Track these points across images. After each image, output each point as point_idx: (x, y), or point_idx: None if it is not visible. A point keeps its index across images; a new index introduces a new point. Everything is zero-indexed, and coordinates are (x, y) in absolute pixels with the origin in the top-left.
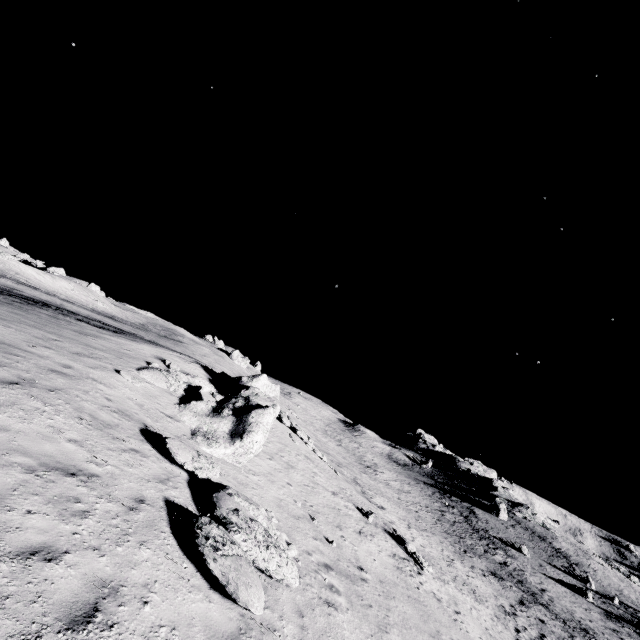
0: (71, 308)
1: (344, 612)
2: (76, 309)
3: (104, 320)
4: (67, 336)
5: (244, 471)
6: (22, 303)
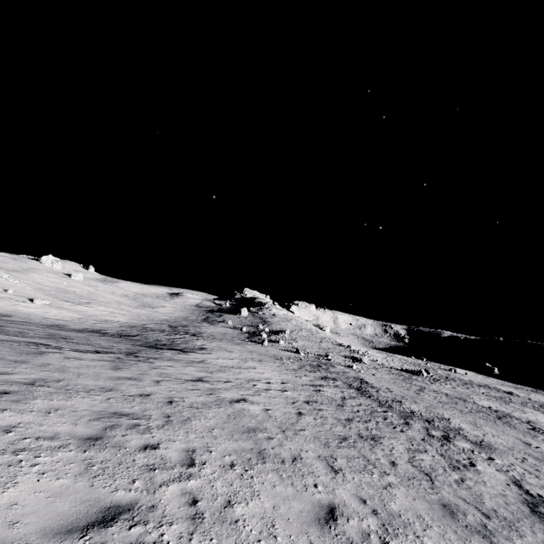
0: None
1: None
2: None
3: None
4: None
5: None
6: None
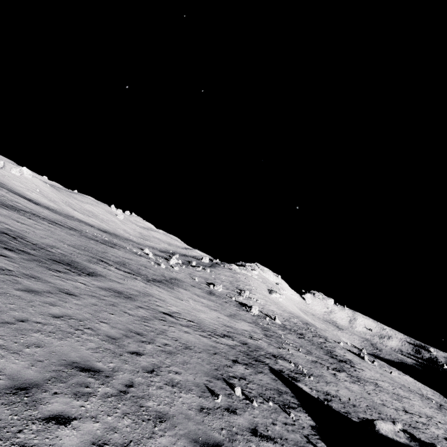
0: None
1: None
2: None
3: None
4: None
5: None
6: None
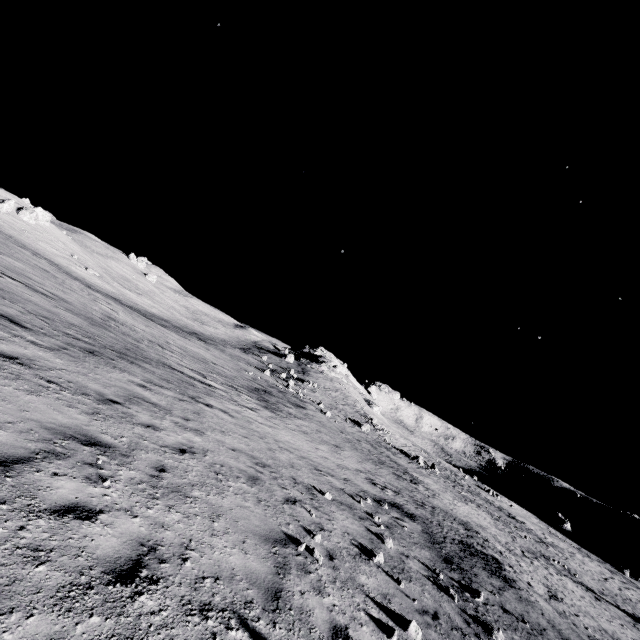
0: None
1: None
2: None
3: None
4: None
5: (2, 214)
6: None
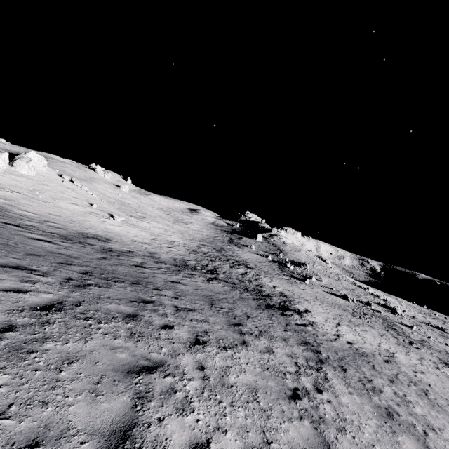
0: None
1: (5, 192)
2: None
3: None
4: None
5: None
6: None
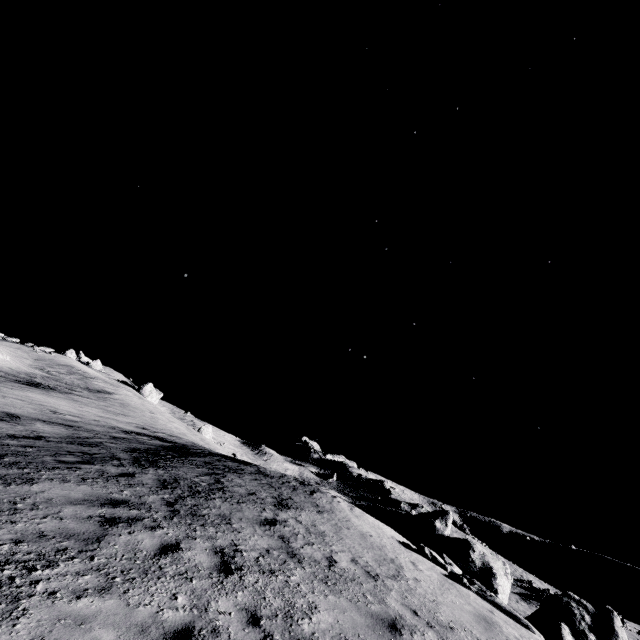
0: (64, 413)
1: None
2: (62, 409)
3: (98, 416)
4: (474, 623)
5: None
6: (271, 536)
